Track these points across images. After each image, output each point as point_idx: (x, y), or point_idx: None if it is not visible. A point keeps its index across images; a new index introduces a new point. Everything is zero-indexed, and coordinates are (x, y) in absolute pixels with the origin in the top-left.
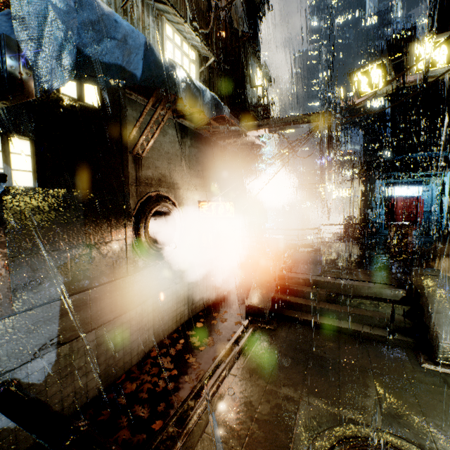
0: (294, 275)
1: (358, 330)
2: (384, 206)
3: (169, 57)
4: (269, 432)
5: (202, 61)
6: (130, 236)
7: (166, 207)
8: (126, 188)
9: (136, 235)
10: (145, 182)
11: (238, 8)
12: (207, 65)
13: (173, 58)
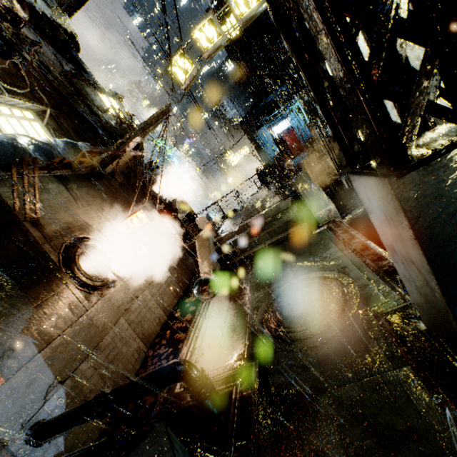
0: (224, 235)
1: (276, 240)
2: (279, 146)
3: (7, 128)
4: (235, 326)
5: (41, 115)
6: (69, 282)
7: (88, 245)
8: (39, 248)
9: (75, 279)
10: (54, 236)
11: (46, 53)
12: (47, 116)
13: (11, 127)
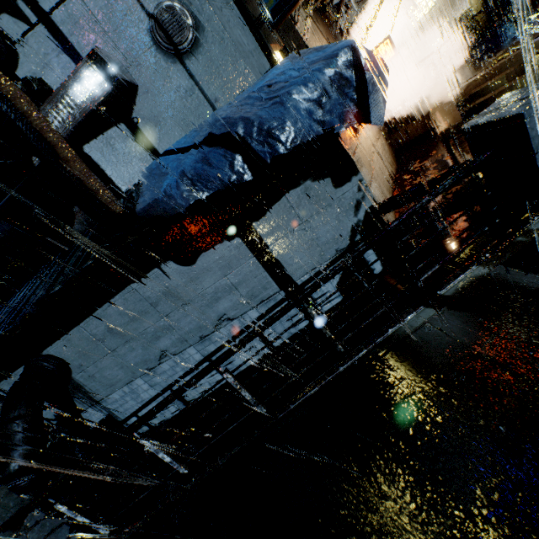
0: (469, 82)
1: None
2: None
3: None
4: None
5: None
6: None
7: None
8: None
9: None
10: None
11: None
12: None
13: None
